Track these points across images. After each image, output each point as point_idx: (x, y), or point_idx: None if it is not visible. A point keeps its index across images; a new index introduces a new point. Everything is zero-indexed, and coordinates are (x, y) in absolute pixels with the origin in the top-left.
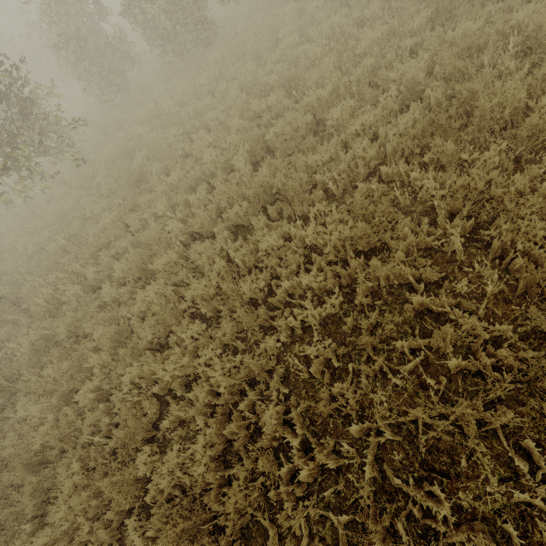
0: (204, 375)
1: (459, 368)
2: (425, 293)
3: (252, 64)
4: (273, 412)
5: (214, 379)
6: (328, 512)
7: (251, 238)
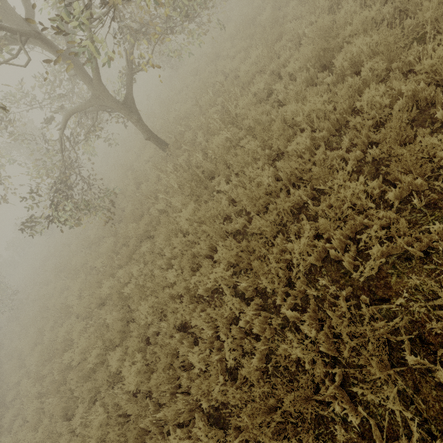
0: None
1: None
2: None
3: None
4: None
5: None
6: None
7: None
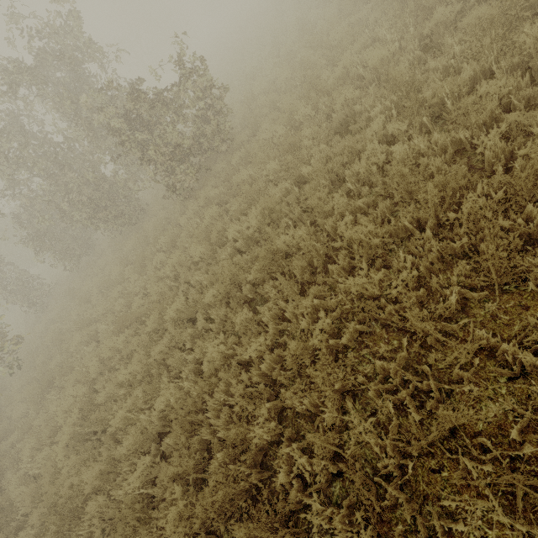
0: None
1: None
2: None
3: (135, 276)
4: None
5: None
6: None
7: None
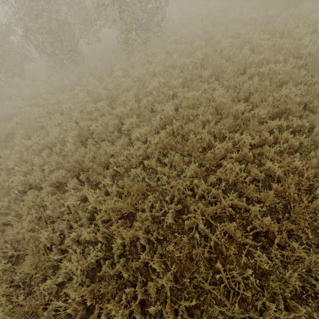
0: None
1: (159, 309)
2: (150, 250)
3: (96, 81)
4: None
5: None
6: None
7: (62, 195)
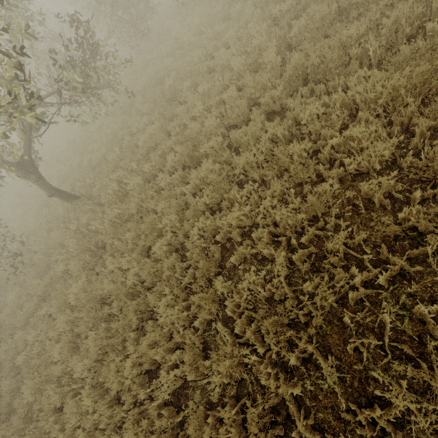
0: (261, 223)
1: None
2: None
3: None
4: (342, 235)
5: (279, 217)
6: (405, 311)
7: (289, 114)
